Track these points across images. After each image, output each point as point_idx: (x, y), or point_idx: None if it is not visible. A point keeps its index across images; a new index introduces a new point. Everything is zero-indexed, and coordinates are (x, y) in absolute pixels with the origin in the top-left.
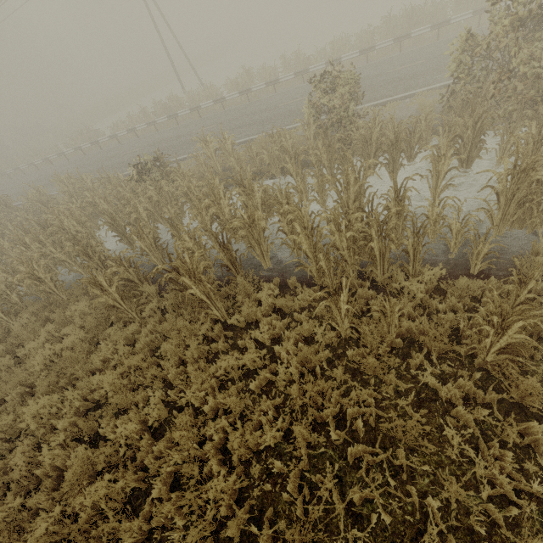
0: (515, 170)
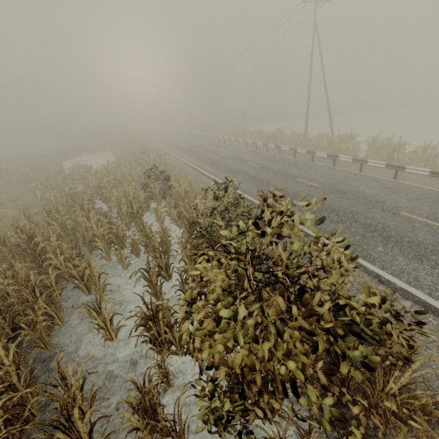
0: None
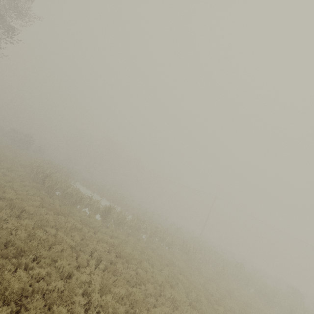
0: None
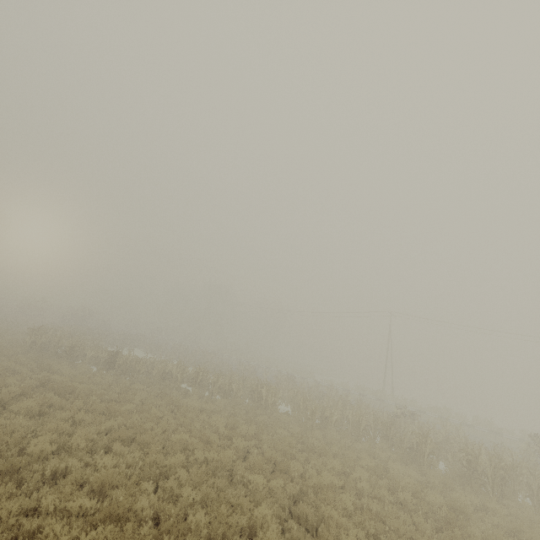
0: None
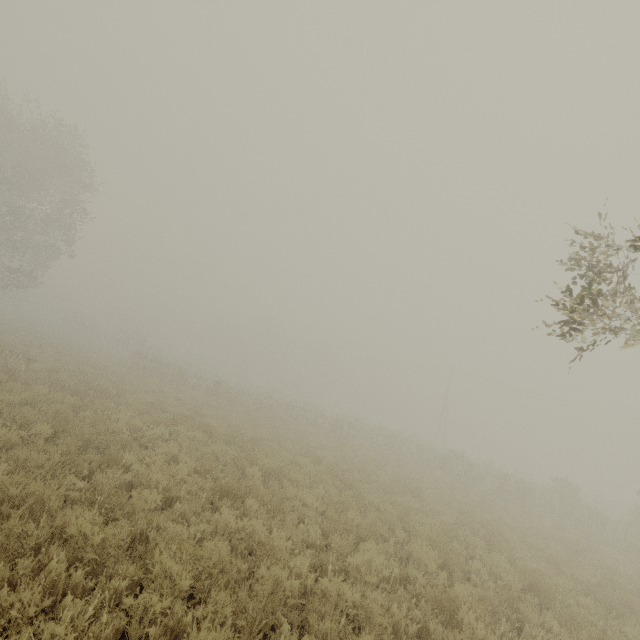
0: None
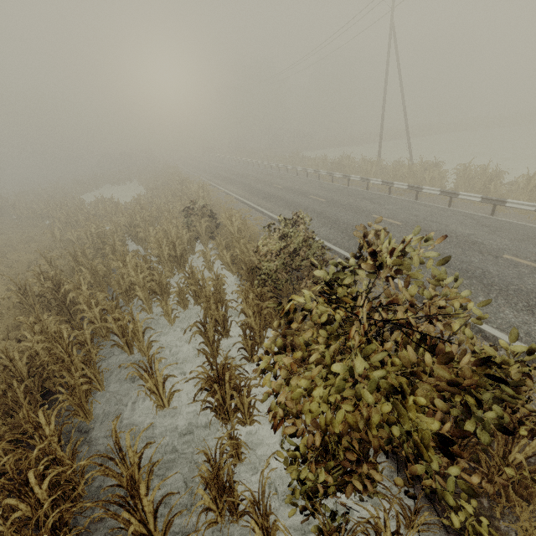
0: (36, 432)
